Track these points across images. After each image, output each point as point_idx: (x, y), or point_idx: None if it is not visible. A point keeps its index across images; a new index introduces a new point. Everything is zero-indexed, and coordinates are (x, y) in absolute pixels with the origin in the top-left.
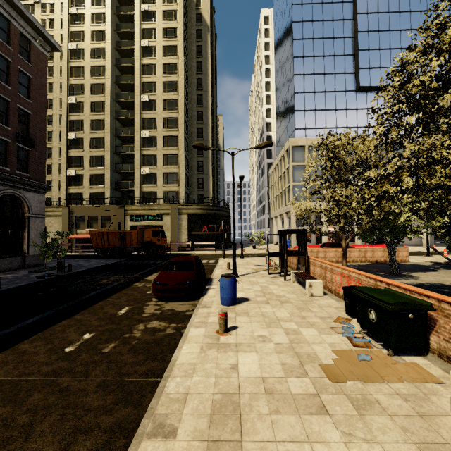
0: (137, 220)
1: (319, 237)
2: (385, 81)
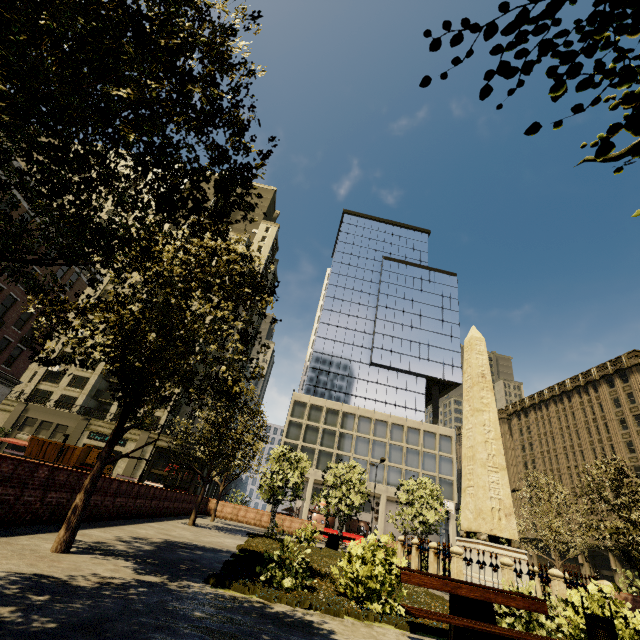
0: (96, 438)
1: (330, 524)
2: (394, 363)
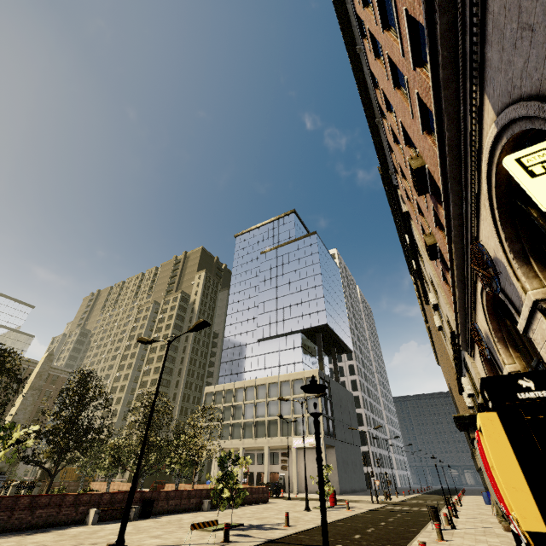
0: None
1: None
2: (272, 332)
